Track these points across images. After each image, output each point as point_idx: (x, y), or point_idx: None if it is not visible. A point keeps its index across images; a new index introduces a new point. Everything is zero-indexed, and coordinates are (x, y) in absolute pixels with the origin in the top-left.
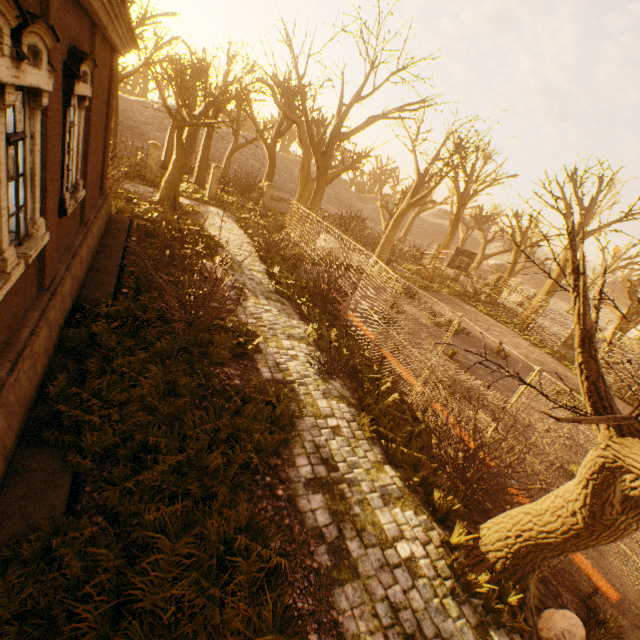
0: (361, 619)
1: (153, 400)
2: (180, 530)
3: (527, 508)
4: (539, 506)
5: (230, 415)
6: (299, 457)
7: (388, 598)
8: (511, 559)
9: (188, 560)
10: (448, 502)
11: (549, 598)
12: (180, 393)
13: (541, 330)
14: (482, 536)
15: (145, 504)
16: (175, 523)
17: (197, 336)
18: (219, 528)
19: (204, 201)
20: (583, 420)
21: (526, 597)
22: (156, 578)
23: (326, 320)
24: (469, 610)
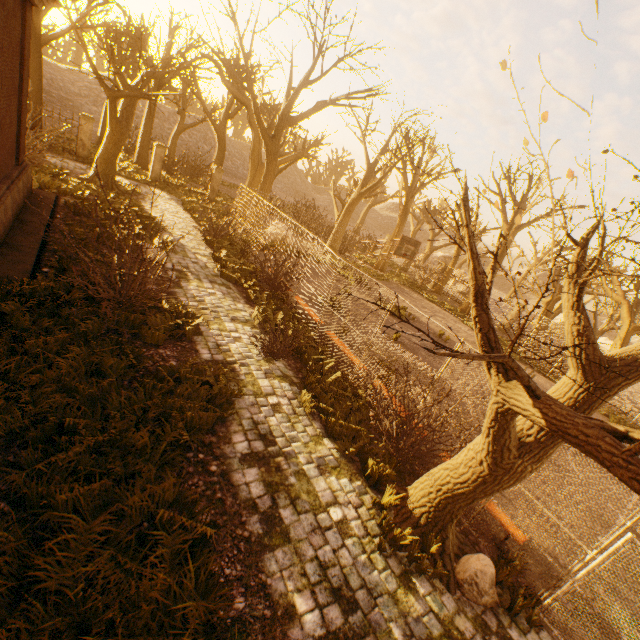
0: (290, 579)
1: (72, 381)
2: (98, 510)
3: (446, 464)
4: (456, 461)
5: (162, 395)
6: (236, 434)
7: (318, 558)
8: (433, 512)
9: (104, 537)
10: (381, 468)
11: (467, 545)
12: (106, 375)
13: None
14: (410, 496)
15: (56, 485)
16: (91, 502)
17: (129, 317)
18: (140, 503)
19: (146, 182)
20: (459, 355)
21: (446, 545)
22: (66, 558)
23: (273, 304)
24: (395, 562)
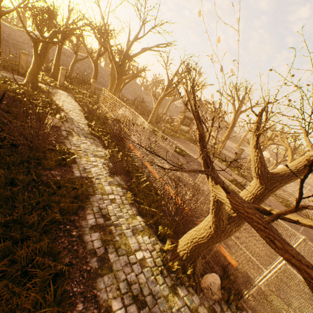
0: (110, 292)
1: None
2: (2, 258)
3: (195, 228)
4: (199, 226)
5: (48, 195)
6: (89, 215)
7: (127, 279)
8: (189, 253)
9: (0, 274)
10: (165, 230)
11: (208, 269)
12: (19, 184)
13: (223, 155)
14: (179, 244)
15: None
16: None
17: (35, 154)
18: (25, 254)
19: (56, 87)
20: (180, 170)
21: (195, 270)
22: None
23: (117, 148)
24: (169, 279)
